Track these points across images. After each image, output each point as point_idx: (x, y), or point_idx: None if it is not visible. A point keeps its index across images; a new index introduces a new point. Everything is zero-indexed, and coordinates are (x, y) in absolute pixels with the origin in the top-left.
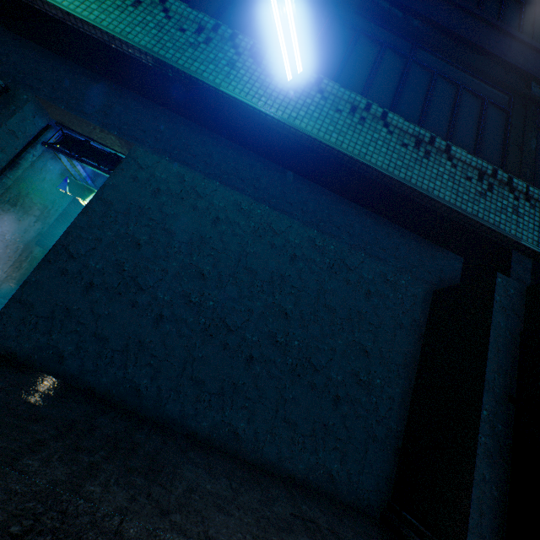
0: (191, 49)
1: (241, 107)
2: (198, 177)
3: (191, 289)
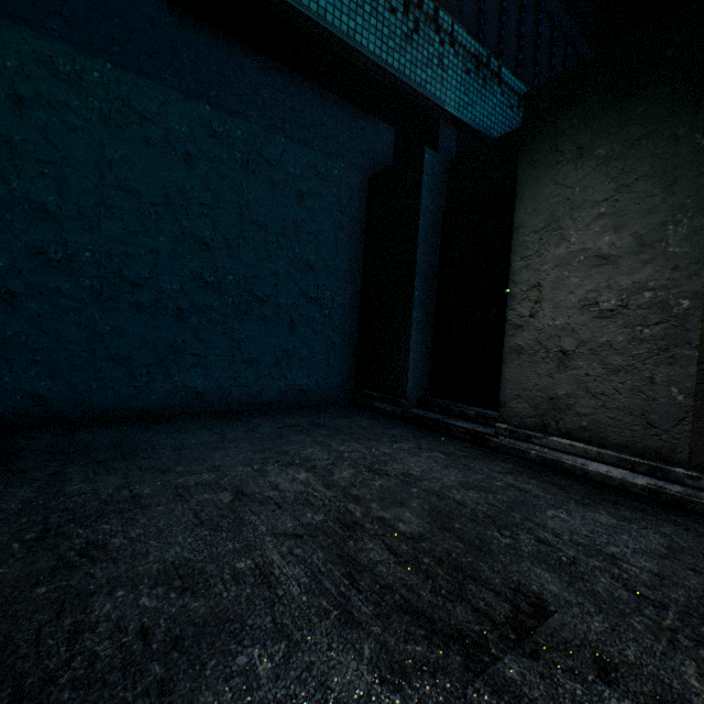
0: None
1: None
2: None
3: (40, 241)
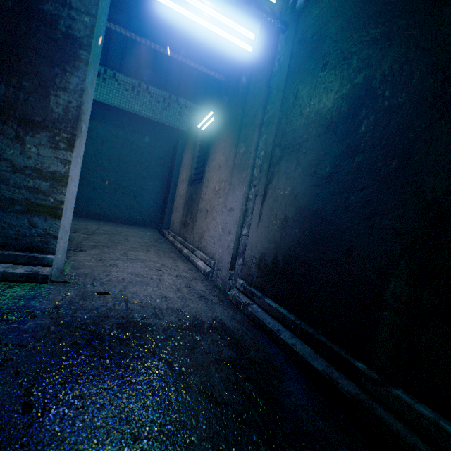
0: None
1: None
2: None
3: None
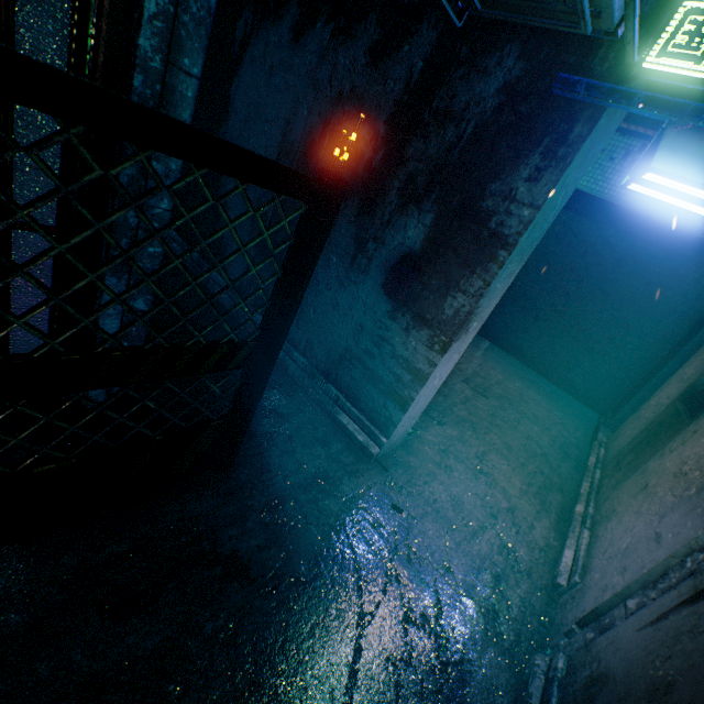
0: None
1: None
2: None
3: None
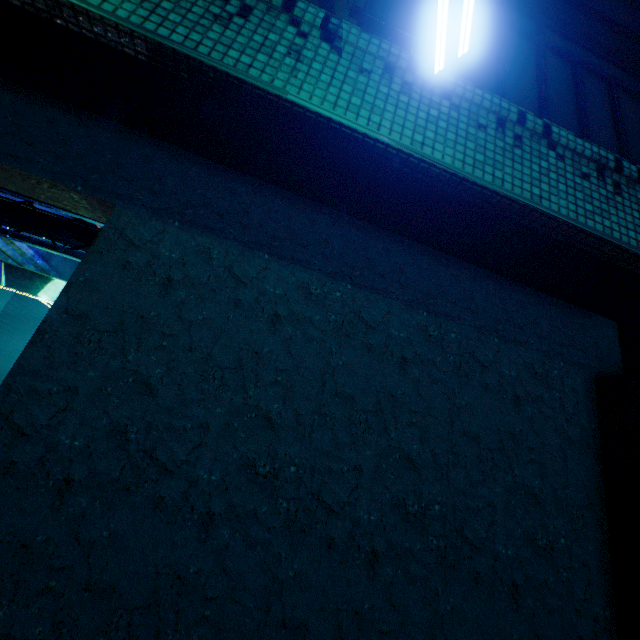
0: (218, 25)
1: (327, 130)
2: (234, 250)
3: (254, 451)
